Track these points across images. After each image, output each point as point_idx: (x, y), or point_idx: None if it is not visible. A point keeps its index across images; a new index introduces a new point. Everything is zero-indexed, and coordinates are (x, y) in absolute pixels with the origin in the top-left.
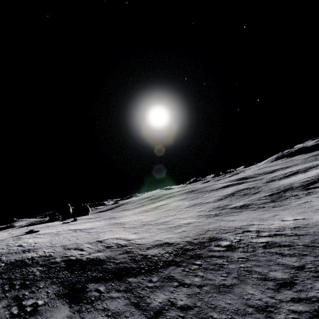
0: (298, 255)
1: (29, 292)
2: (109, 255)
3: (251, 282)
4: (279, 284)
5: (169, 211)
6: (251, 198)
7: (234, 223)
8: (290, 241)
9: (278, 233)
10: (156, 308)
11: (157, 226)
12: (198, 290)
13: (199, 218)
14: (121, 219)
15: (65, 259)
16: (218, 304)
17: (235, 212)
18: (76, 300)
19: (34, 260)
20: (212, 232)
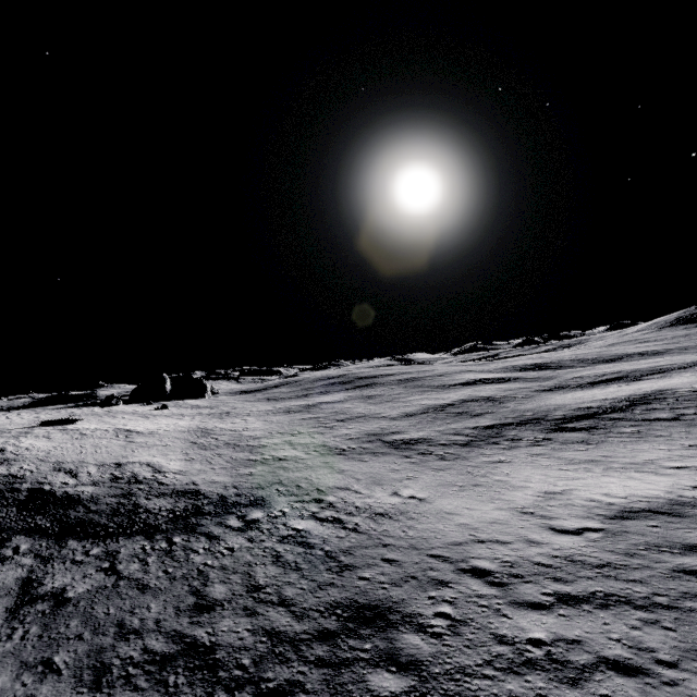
0: (291, 567)
1: None
2: (98, 494)
3: (177, 591)
4: (195, 606)
5: (311, 421)
6: (452, 426)
7: (332, 478)
8: (325, 540)
9: (342, 518)
10: (39, 593)
11: (237, 453)
12: (111, 583)
13: (311, 452)
14: (229, 420)
15: (34, 488)
16: (97, 611)
17: (374, 454)
18: None
19: None
20: (279, 487)
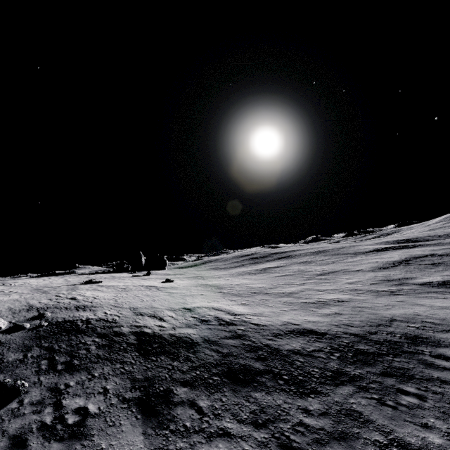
0: None
1: (75, 382)
2: (207, 336)
3: None
4: None
5: (290, 276)
6: None
7: None
8: None
9: None
10: None
11: (279, 298)
12: None
13: (357, 294)
14: (213, 280)
15: (136, 331)
16: None
17: (436, 292)
18: (154, 419)
19: (89, 325)
20: (405, 323)
